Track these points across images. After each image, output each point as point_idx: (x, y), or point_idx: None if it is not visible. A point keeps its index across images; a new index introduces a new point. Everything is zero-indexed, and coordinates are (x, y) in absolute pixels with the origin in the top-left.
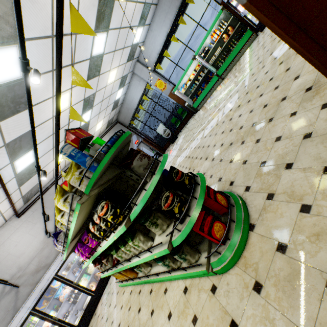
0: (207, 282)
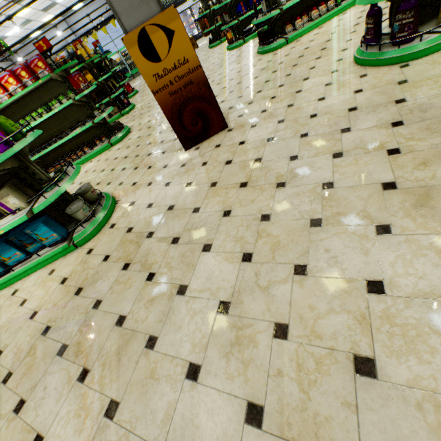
0: None
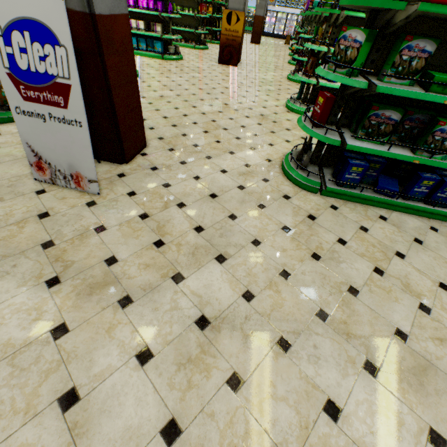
0: None
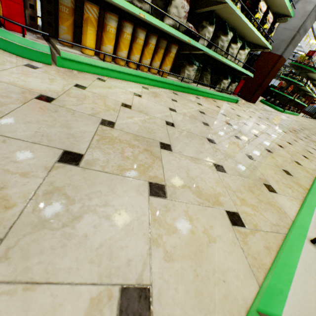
0: (235, 104)
